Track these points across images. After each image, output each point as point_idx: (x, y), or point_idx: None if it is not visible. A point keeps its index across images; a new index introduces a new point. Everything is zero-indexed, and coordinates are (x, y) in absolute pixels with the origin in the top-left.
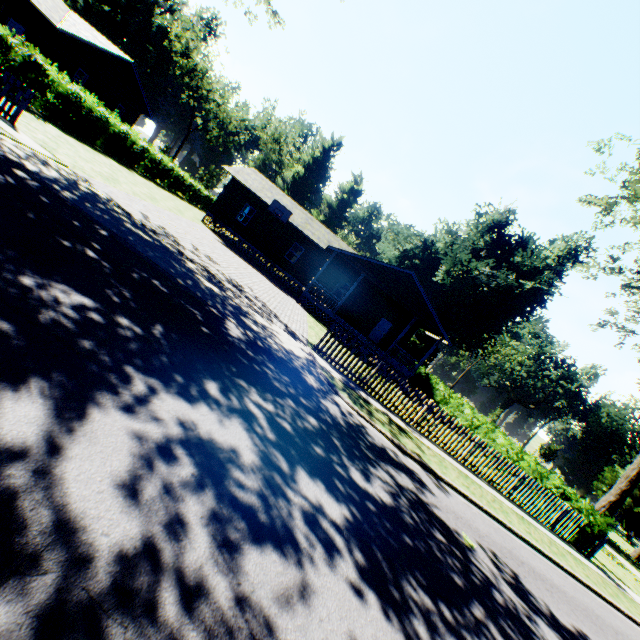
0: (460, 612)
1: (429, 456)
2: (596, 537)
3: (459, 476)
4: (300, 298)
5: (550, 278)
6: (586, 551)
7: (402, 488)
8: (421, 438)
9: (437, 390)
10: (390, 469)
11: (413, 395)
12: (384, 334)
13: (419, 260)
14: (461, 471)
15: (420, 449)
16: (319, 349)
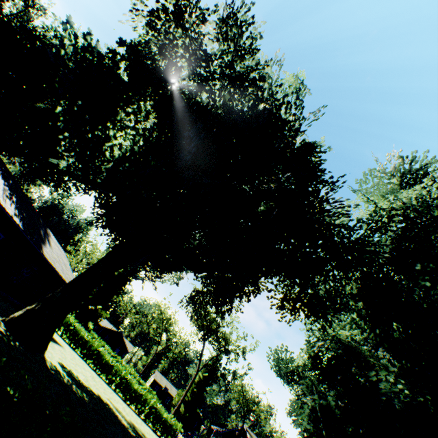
0: None
1: None
2: None
3: None
4: None
5: None
6: None
7: None
8: None
9: None
10: None
11: None
12: None
13: None
14: None
15: None
16: None
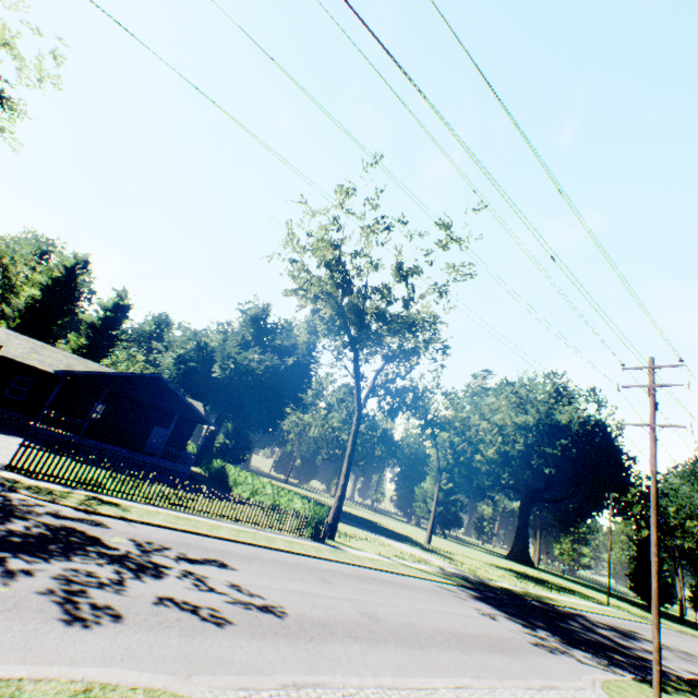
0: (43, 554)
1: (134, 512)
2: (321, 523)
3: (171, 518)
4: (29, 434)
5: (309, 351)
6: (319, 537)
7: (52, 525)
8: (142, 505)
9: (232, 476)
10: (48, 519)
11: (134, 474)
12: (162, 442)
13: (197, 362)
14: (183, 516)
15: (124, 509)
16: (14, 466)
